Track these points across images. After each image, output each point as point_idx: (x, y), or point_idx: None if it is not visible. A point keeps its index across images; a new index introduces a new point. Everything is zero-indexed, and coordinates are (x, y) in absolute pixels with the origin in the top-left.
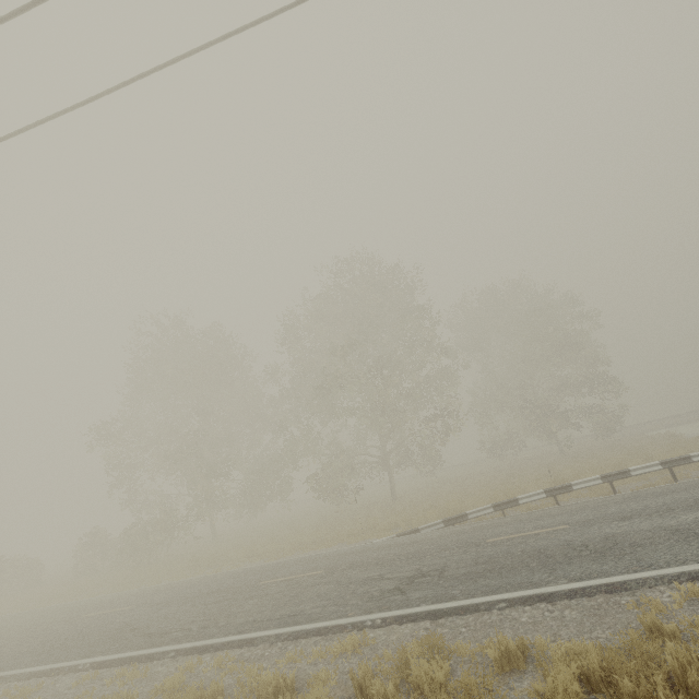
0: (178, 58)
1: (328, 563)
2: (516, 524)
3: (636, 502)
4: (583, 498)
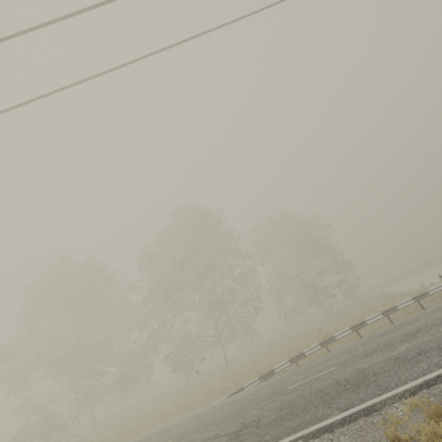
0: (48, 94)
1: (178, 430)
2: (304, 372)
3: (372, 342)
4: (343, 344)
